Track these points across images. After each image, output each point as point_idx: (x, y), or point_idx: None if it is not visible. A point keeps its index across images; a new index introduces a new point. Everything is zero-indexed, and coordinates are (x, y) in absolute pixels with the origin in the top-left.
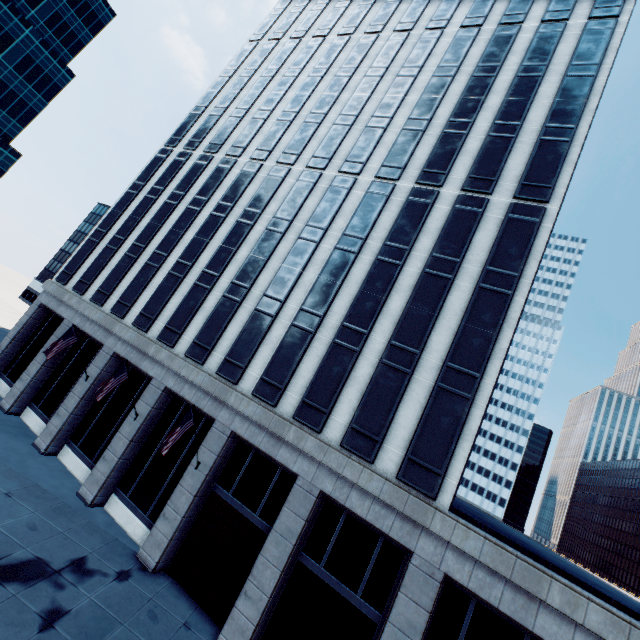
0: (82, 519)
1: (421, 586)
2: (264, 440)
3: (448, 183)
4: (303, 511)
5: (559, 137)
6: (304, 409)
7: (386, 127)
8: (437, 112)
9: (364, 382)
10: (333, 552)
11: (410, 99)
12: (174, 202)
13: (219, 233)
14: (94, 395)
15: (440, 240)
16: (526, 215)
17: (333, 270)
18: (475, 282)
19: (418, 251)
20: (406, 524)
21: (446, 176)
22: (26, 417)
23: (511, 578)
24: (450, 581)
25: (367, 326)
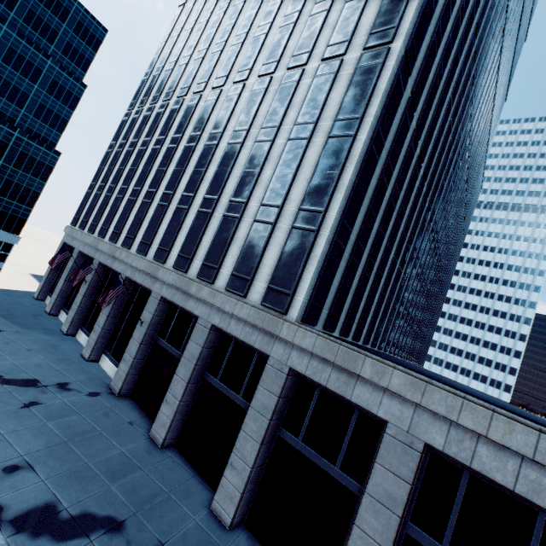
0: (77, 366)
1: (273, 379)
2: (179, 297)
3: (312, 59)
4: (201, 340)
5: None
6: (203, 269)
7: (268, 32)
8: (307, 1)
9: (243, 239)
10: (226, 369)
11: None
12: (132, 148)
13: (157, 161)
14: (92, 294)
15: (301, 109)
16: (371, 61)
17: (225, 161)
18: (327, 135)
19: (286, 125)
20: (265, 336)
21: (310, 53)
22: (61, 316)
23: (334, 361)
24: (302, 377)
25: (246, 196)
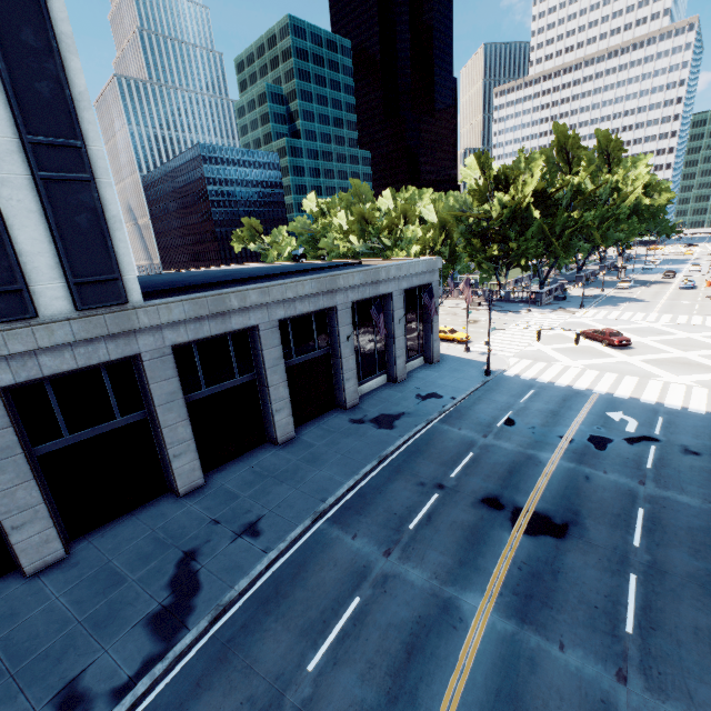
0: None
1: (162, 368)
2: None
3: None
4: None
5: None
6: None
7: None
8: None
9: None
10: (67, 418)
11: None
12: None
13: None
14: None
15: None
16: None
17: None
18: None
19: None
20: (120, 340)
21: None
22: None
23: (210, 313)
24: (174, 347)
25: None
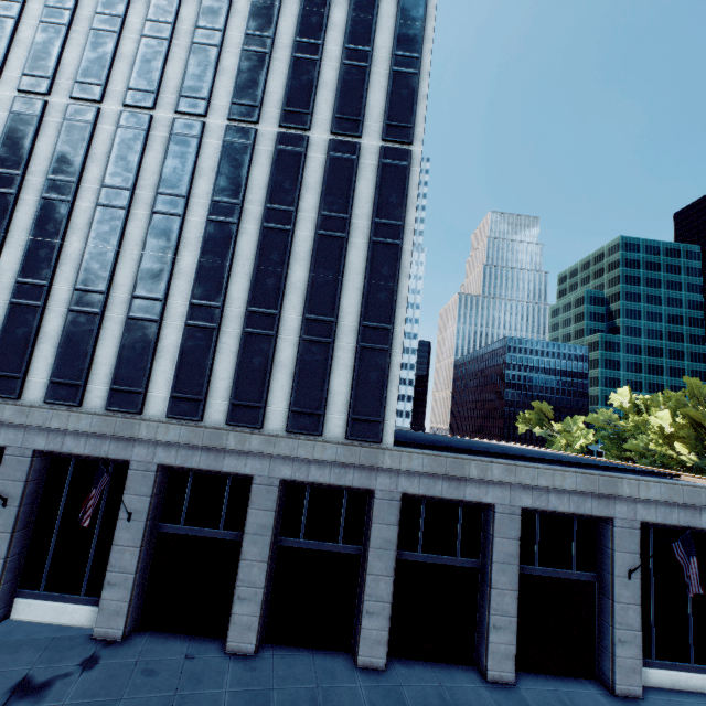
0: None
1: (387, 511)
2: (202, 458)
3: (315, 125)
4: (270, 504)
5: (409, 68)
6: (237, 412)
7: (220, 45)
8: (279, 27)
9: (291, 364)
10: (308, 523)
11: (240, 3)
12: None
13: (17, 220)
14: None
15: (324, 196)
16: (397, 159)
17: (215, 249)
18: (368, 237)
19: (305, 211)
20: (364, 472)
21: (311, 116)
22: None
23: (446, 473)
24: (405, 496)
25: (276, 306)
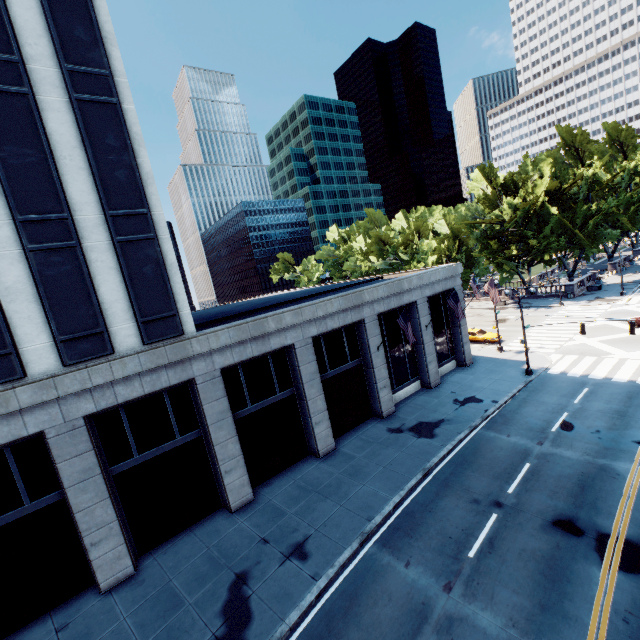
0: None
1: (213, 389)
2: None
3: None
4: (84, 446)
5: None
6: None
7: None
8: None
9: (28, 287)
10: (137, 439)
11: None
12: None
13: None
14: None
15: None
16: None
17: None
18: (65, 93)
19: None
20: (177, 367)
21: None
22: None
23: (252, 336)
24: (223, 370)
25: None
